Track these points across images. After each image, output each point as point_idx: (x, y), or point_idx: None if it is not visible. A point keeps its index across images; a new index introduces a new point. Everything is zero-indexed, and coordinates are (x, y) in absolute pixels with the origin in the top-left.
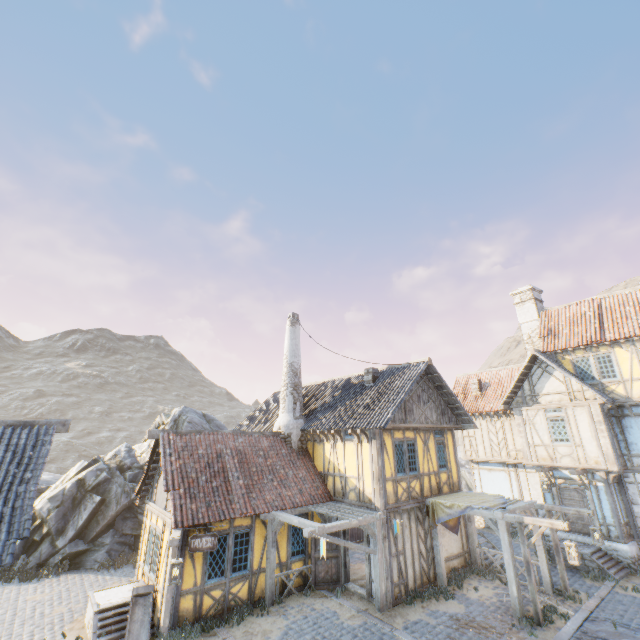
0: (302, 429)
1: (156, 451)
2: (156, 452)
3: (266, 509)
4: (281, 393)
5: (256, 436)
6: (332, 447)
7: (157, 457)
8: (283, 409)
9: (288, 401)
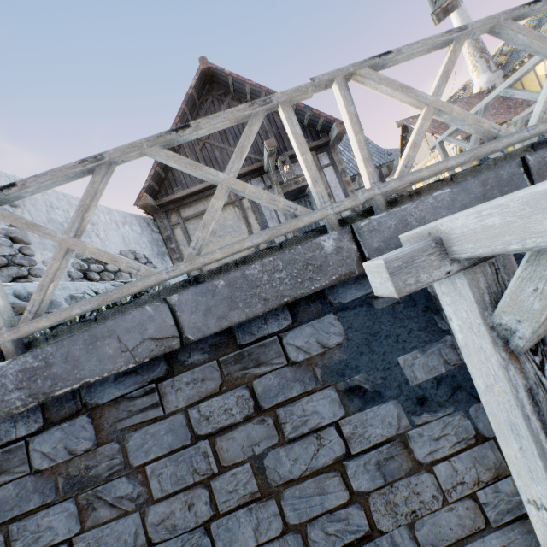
0: (504, 75)
1: (402, 137)
2: (403, 138)
3: (506, 120)
4: (469, 66)
5: (465, 101)
6: (545, 63)
7: (404, 141)
8: (477, 75)
9: (479, 65)
